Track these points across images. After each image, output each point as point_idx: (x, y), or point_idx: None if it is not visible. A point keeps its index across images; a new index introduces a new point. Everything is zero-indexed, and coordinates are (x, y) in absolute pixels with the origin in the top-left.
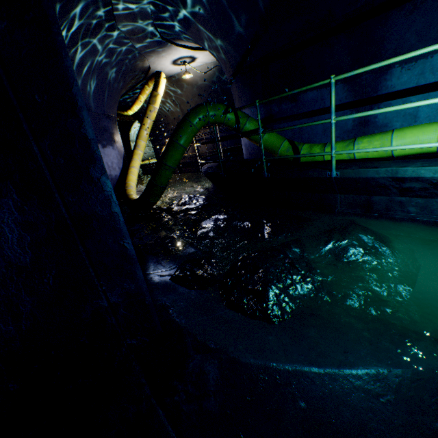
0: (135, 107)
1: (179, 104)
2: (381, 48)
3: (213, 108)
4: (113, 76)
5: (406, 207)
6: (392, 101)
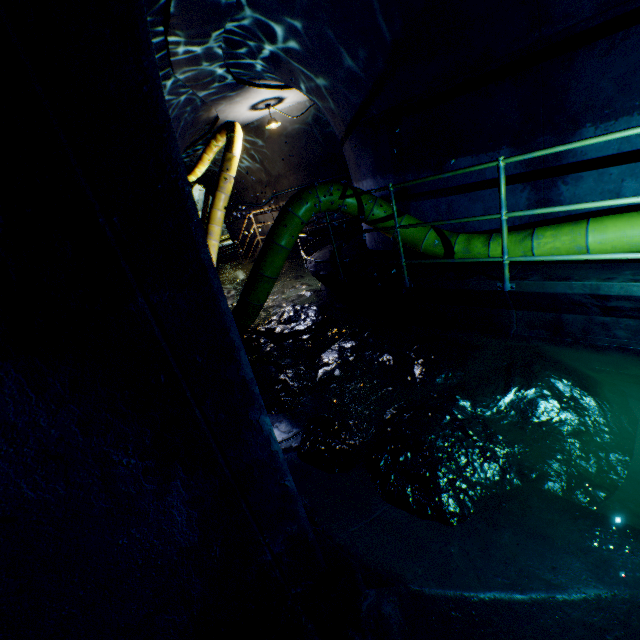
0: (198, 171)
1: (261, 160)
2: (565, 101)
3: (326, 192)
4: None
5: (611, 329)
6: (583, 173)
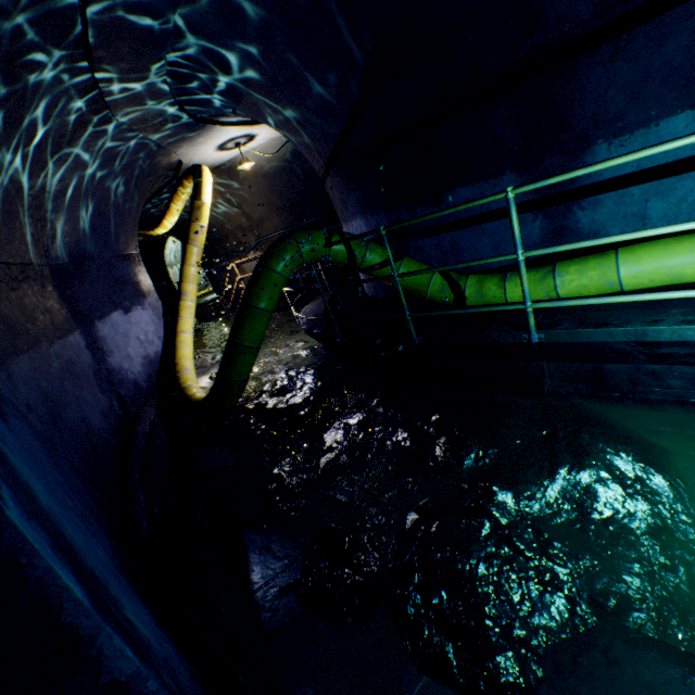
0: (168, 221)
1: (239, 204)
2: (570, 116)
3: (307, 240)
4: (122, 192)
5: (664, 379)
6: (601, 196)
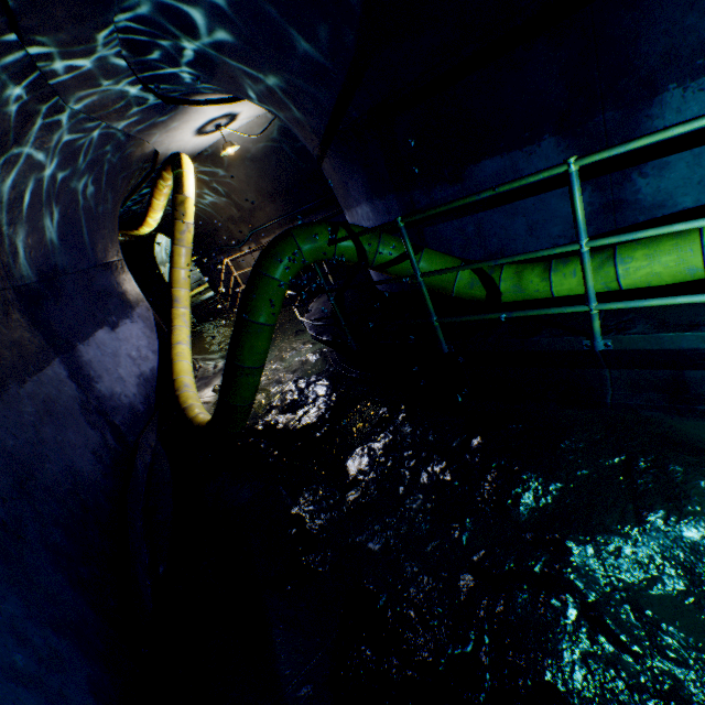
0: (151, 219)
1: (227, 194)
2: (632, 56)
3: (308, 238)
4: (92, 192)
5: None
6: (670, 157)
